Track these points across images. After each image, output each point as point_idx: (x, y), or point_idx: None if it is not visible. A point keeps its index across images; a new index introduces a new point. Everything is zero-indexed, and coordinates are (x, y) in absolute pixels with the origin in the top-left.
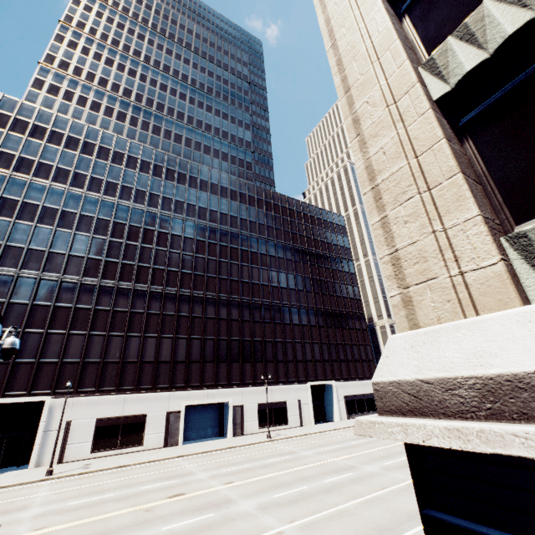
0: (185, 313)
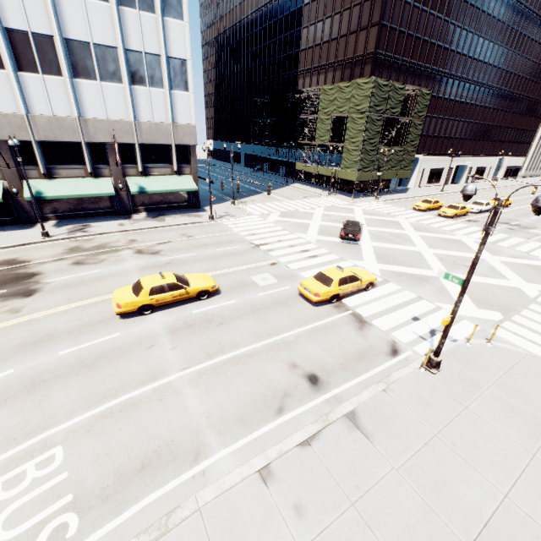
0: (473, 102)
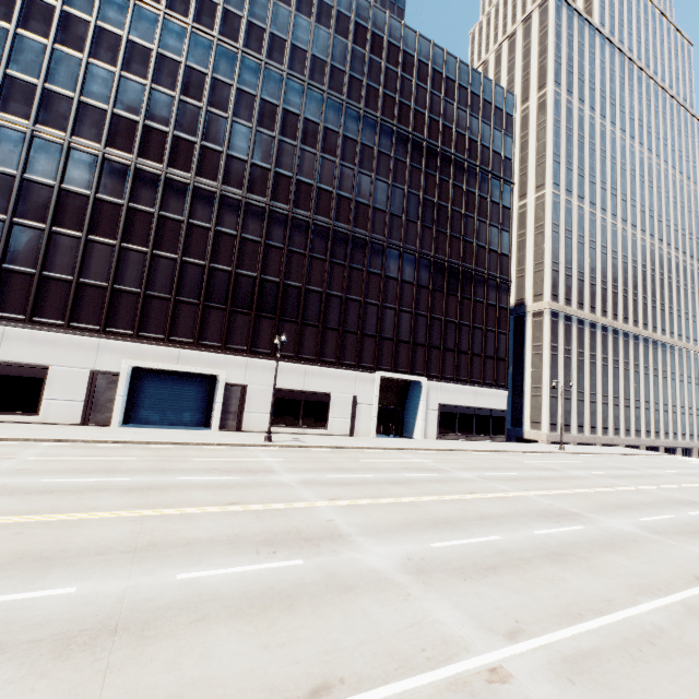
0: (146, 205)
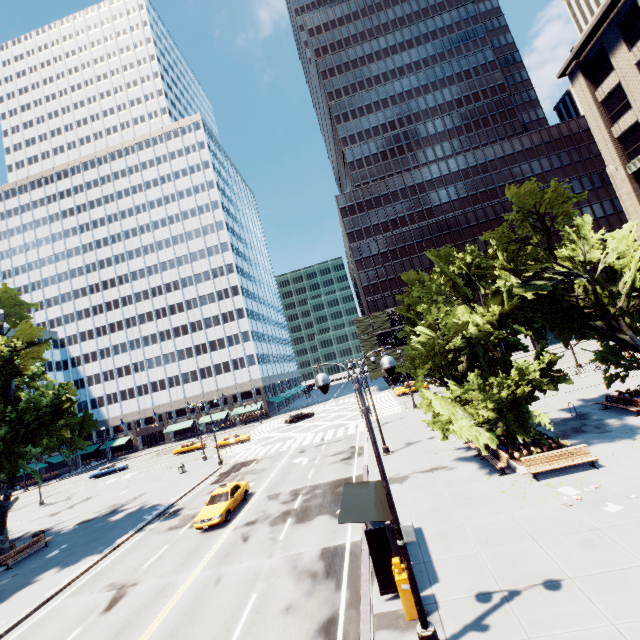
0: None
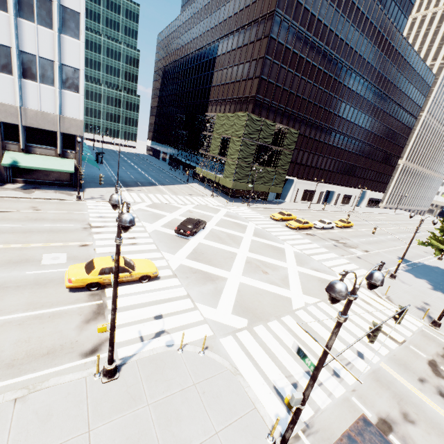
0: (339, 146)
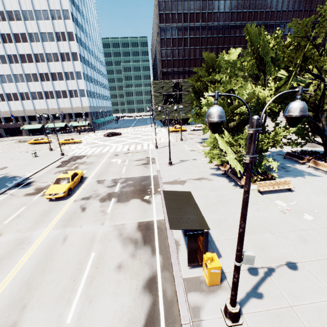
0: None
